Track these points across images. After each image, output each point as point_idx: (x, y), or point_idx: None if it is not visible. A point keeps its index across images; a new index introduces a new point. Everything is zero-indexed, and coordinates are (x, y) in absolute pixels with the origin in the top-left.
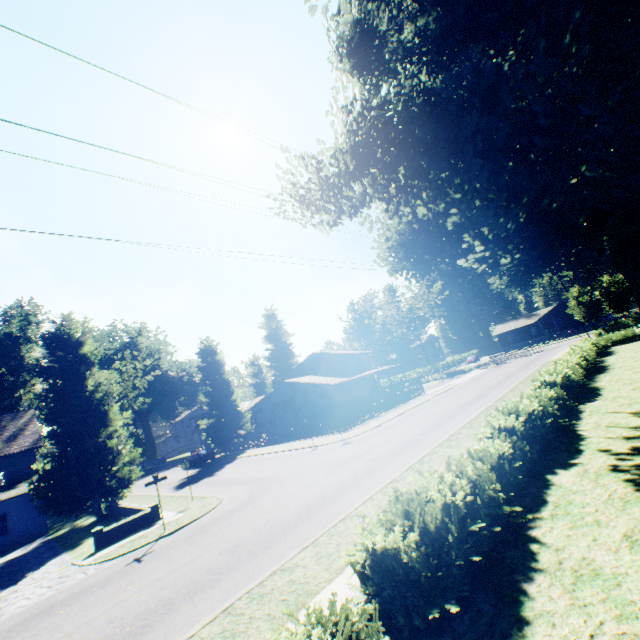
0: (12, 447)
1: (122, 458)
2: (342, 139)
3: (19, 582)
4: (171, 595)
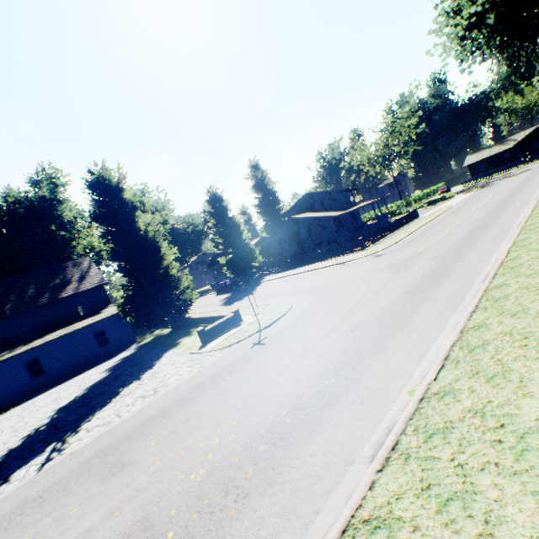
0: (85, 285)
1: (182, 284)
2: None
3: (153, 368)
4: (341, 358)
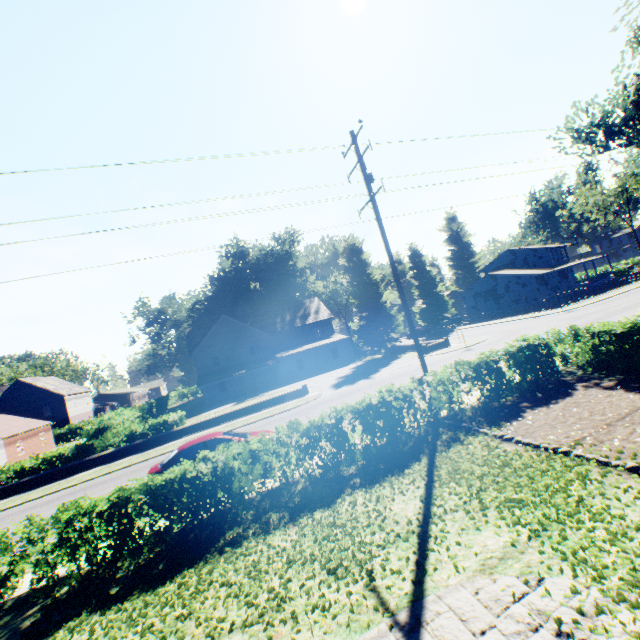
0: (319, 317)
1: (397, 321)
2: (630, 97)
3: (393, 363)
4: None
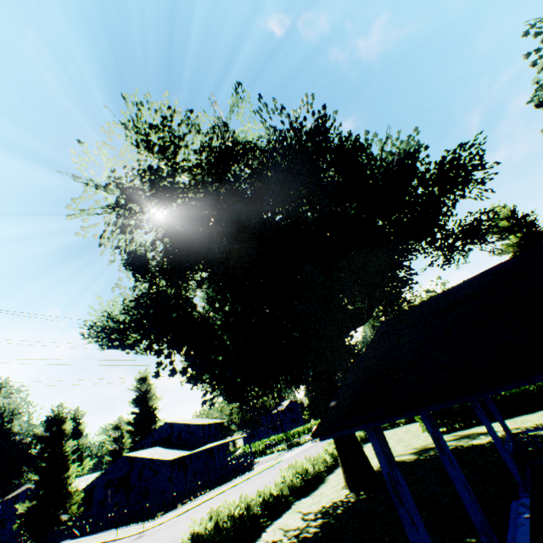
0: None
1: None
2: (128, 302)
3: None
4: None
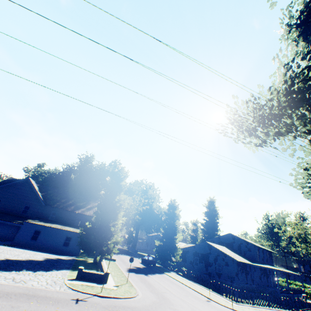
0: (87, 212)
1: (113, 238)
2: (278, 85)
3: (48, 271)
4: None
